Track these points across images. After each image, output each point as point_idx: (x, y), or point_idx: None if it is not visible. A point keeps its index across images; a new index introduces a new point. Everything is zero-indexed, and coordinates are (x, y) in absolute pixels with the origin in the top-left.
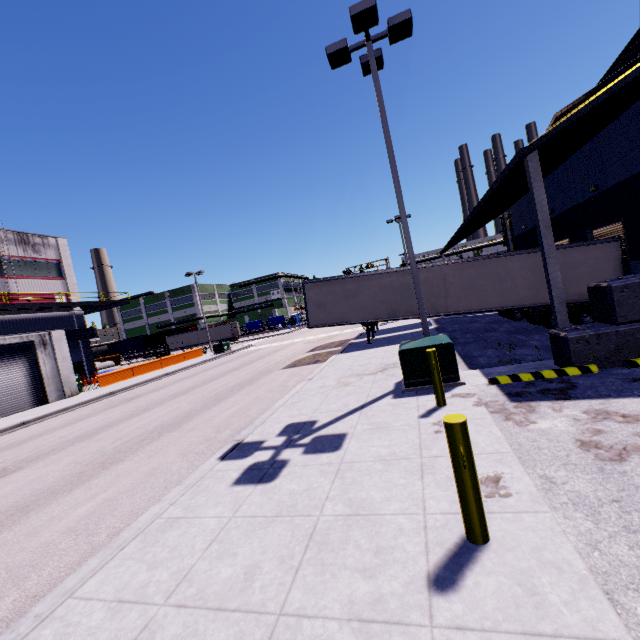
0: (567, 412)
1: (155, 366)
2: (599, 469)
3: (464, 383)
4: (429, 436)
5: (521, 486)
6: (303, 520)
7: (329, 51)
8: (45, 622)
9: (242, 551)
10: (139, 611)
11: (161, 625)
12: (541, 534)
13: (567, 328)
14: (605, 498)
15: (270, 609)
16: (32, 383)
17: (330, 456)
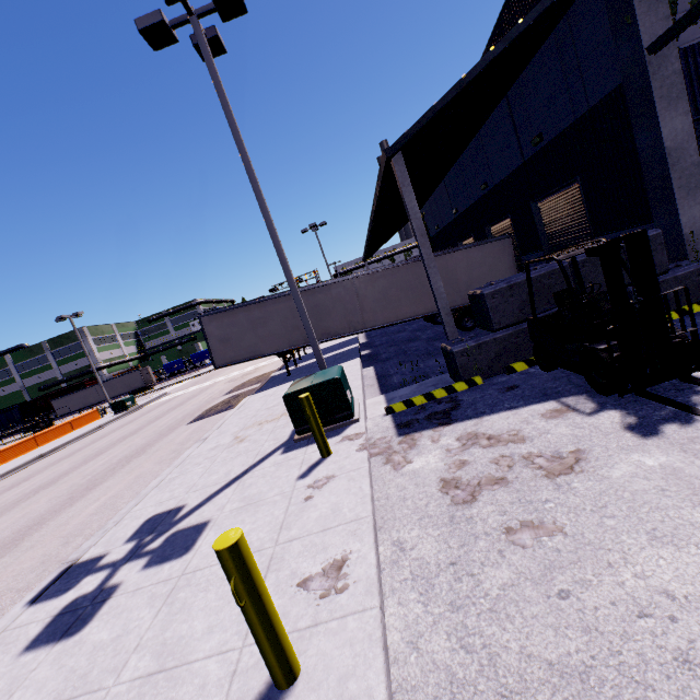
0: (443, 442)
1: (26, 447)
2: (450, 518)
3: (358, 420)
4: (297, 507)
5: (362, 570)
6: None
7: (140, 25)
8: None
9: None
10: None
11: None
12: (357, 649)
13: (454, 340)
14: (444, 562)
15: None
16: None
17: (174, 566)
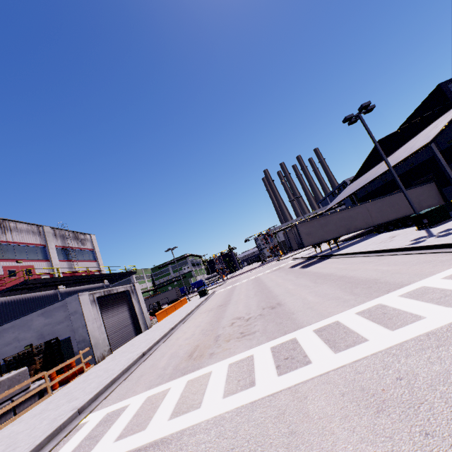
0: None
1: (173, 309)
2: None
3: None
4: None
5: None
6: None
7: (347, 117)
8: None
9: None
10: None
11: None
12: None
13: None
14: None
15: None
16: (132, 319)
17: None
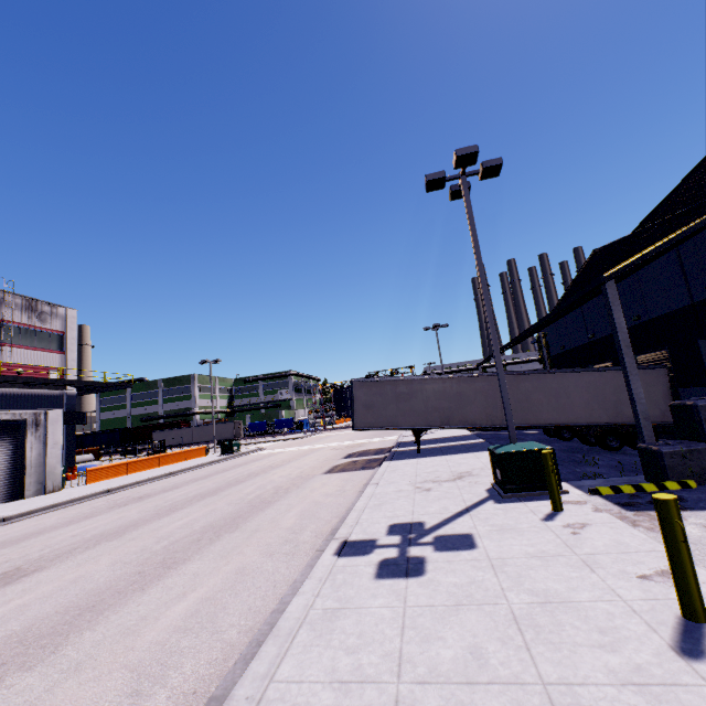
0: (692, 520)
1: (152, 463)
2: None
3: (567, 491)
4: (569, 536)
5: (703, 577)
6: (493, 607)
7: (429, 178)
8: (263, 704)
9: (448, 635)
10: (375, 689)
11: (415, 699)
12: None
13: (657, 443)
14: None
15: (529, 680)
16: (11, 471)
17: (471, 553)
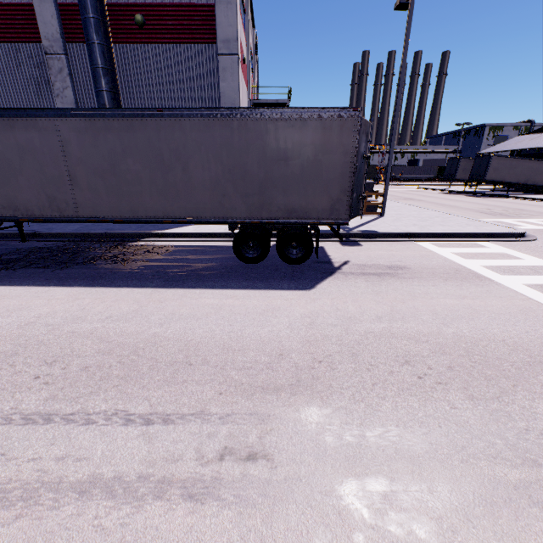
0: None
1: None
2: None
3: None
4: None
5: None
6: None
7: None
8: None
9: None
10: None
11: None
12: None
13: None
14: None
15: None
16: None
17: None
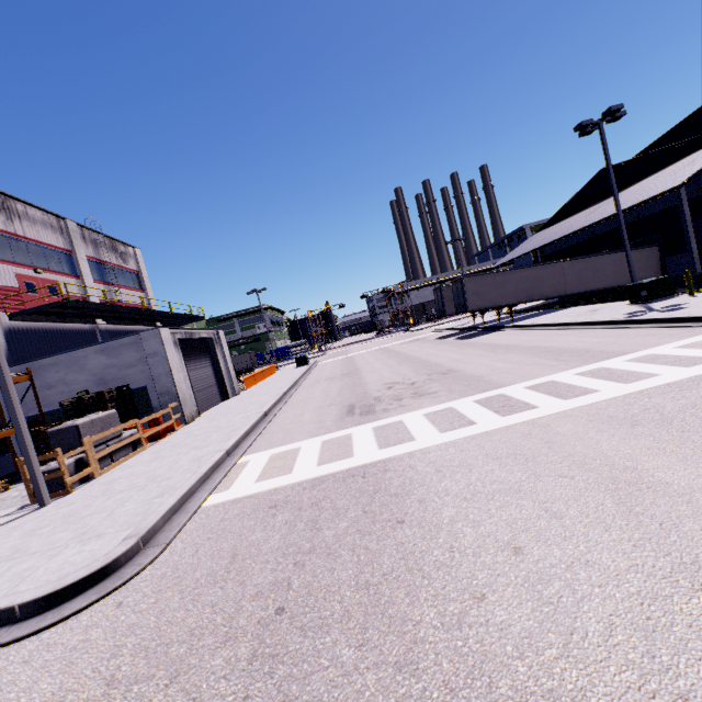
0: None
1: (261, 376)
2: None
3: (679, 294)
4: None
5: None
6: None
7: (584, 124)
8: None
9: None
10: None
11: None
12: None
13: None
14: None
15: None
16: (216, 379)
17: (691, 303)
